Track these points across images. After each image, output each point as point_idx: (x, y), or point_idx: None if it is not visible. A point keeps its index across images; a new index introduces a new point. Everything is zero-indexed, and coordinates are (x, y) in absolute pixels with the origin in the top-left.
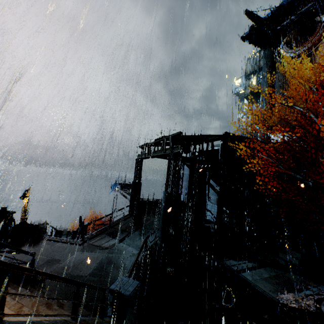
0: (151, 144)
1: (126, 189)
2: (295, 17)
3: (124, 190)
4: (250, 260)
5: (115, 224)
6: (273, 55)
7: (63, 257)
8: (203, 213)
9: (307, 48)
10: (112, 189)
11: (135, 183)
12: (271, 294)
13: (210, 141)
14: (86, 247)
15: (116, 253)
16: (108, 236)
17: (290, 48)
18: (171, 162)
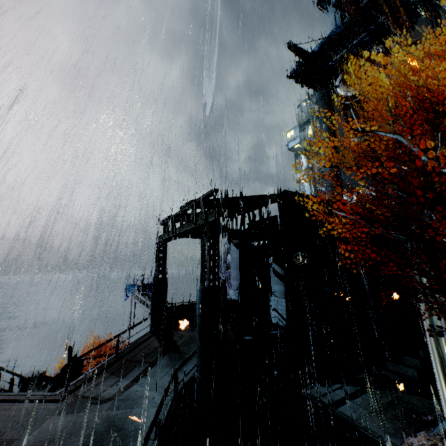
0: (176, 216)
1: (148, 292)
2: (347, 50)
3: (144, 293)
4: (347, 382)
5: (127, 352)
6: (329, 96)
7: (21, 433)
8: (267, 315)
9: (368, 85)
10: (126, 294)
11: (157, 280)
12: (392, 440)
13: (264, 205)
14: (70, 403)
15: (124, 407)
16: (112, 376)
17: (348, 86)
18: (206, 238)
